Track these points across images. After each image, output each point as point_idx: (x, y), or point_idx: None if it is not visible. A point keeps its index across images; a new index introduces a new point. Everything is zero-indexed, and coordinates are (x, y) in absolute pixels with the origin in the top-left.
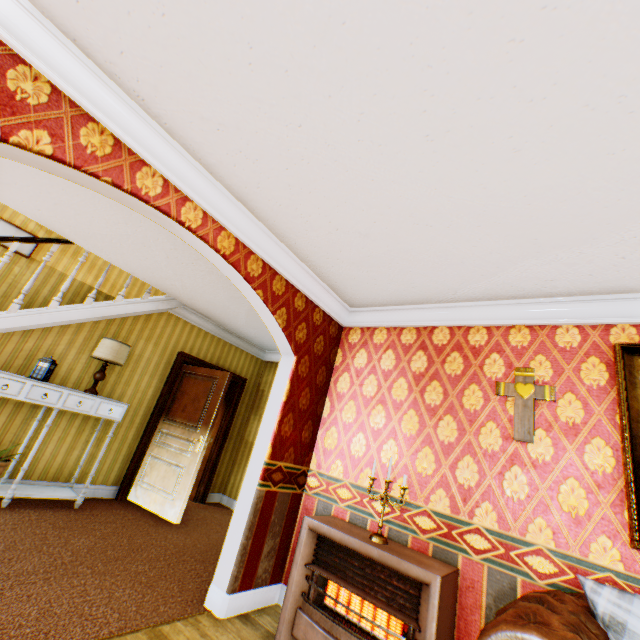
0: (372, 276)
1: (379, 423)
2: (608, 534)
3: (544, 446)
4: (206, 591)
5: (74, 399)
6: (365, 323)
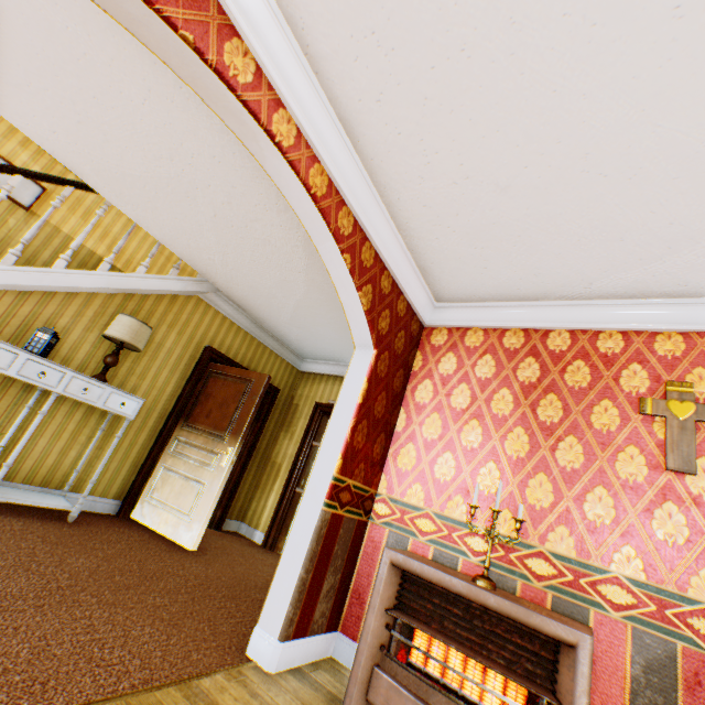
0: (485, 255)
1: (474, 441)
2: None
3: None
4: (244, 636)
5: (78, 384)
6: (454, 322)
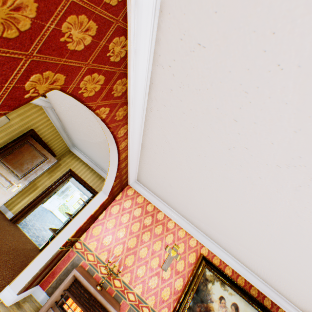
0: (157, 187)
1: (121, 236)
2: (168, 308)
3: (168, 274)
4: None
5: None
6: (138, 190)
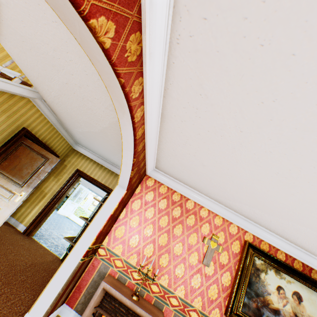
0: (183, 171)
1: (149, 234)
2: (219, 308)
3: (211, 269)
4: (16, 314)
5: None
6: (159, 179)
